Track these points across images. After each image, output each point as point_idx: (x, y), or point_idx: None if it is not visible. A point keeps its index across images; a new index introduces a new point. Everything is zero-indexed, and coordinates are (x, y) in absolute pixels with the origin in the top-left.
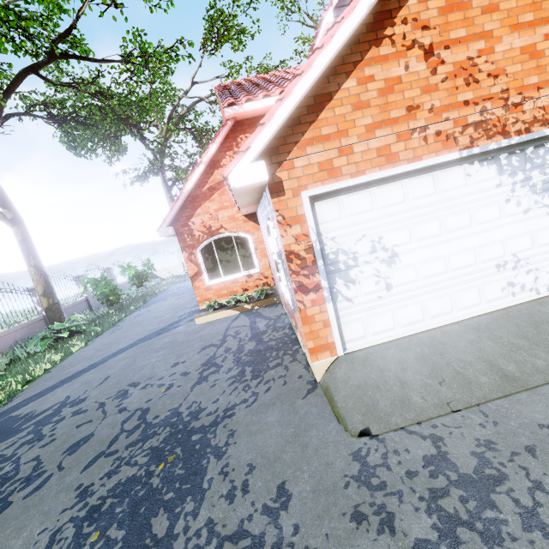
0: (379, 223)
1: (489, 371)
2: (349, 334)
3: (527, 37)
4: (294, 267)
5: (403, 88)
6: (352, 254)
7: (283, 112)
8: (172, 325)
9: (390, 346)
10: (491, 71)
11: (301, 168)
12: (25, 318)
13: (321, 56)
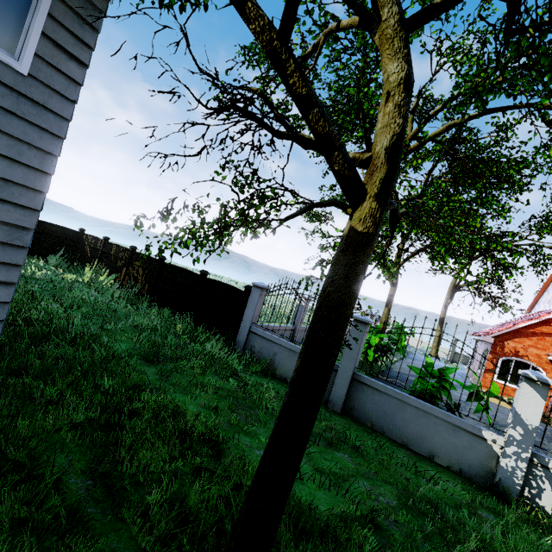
0: None
1: None
2: None
3: None
4: None
5: None
6: None
7: None
8: (456, 386)
9: None
10: None
11: None
12: None
13: None
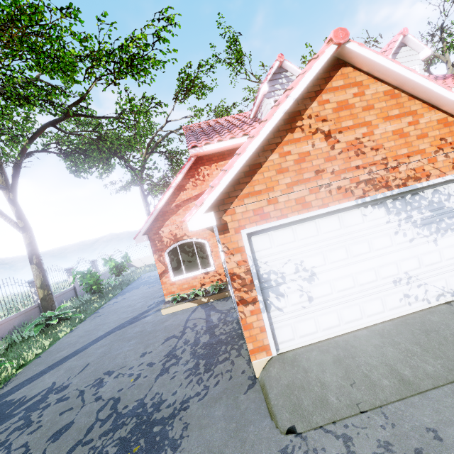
0: (300, 250)
1: (390, 374)
2: (281, 336)
3: (396, 124)
4: (236, 285)
5: (312, 159)
6: (281, 274)
7: (227, 180)
8: (143, 314)
9: (314, 348)
10: (373, 146)
11: (241, 213)
12: (22, 303)
13: (252, 143)
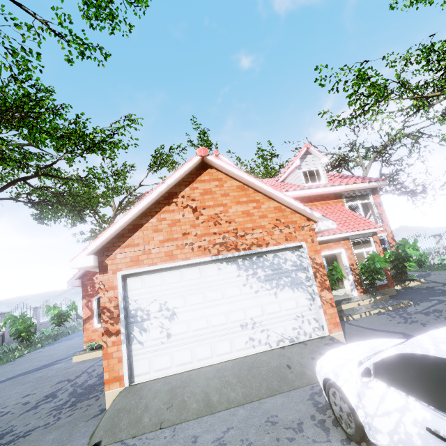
0: (166, 293)
1: (202, 400)
2: (138, 369)
3: (245, 207)
4: (105, 317)
5: (181, 224)
6: (147, 311)
7: (109, 233)
8: (55, 362)
9: (161, 380)
10: (228, 220)
11: (120, 259)
12: None
13: (133, 210)
